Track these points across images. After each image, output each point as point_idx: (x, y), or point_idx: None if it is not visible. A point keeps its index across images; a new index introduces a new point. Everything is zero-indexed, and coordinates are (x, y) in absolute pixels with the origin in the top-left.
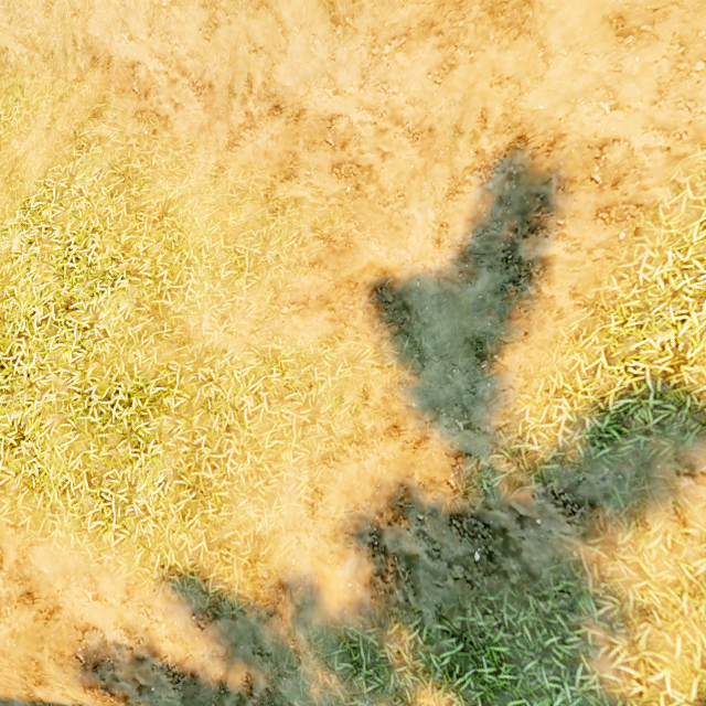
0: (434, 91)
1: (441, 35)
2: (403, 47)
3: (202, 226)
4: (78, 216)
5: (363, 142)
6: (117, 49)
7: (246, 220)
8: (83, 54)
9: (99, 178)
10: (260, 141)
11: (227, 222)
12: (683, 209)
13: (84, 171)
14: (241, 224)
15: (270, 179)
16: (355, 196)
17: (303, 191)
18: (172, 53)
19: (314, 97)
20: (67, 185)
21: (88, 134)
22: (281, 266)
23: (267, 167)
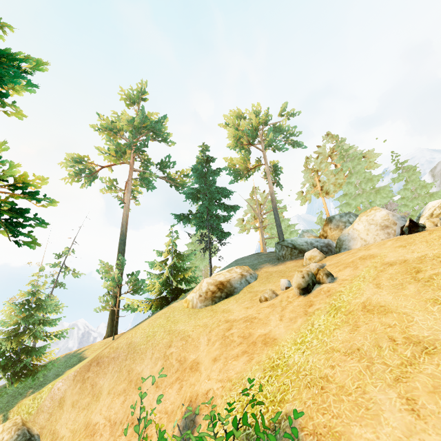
0: (177, 397)
1: (180, 379)
2: (171, 387)
3: None
4: None
5: (153, 425)
6: (94, 419)
7: None
8: (85, 426)
9: None
10: (121, 440)
11: None
12: (223, 403)
13: None
14: None
15: None
16: None
17: None
18: (110, 414)
19: (145, 414)
20: None
21: None
22: None
23: None
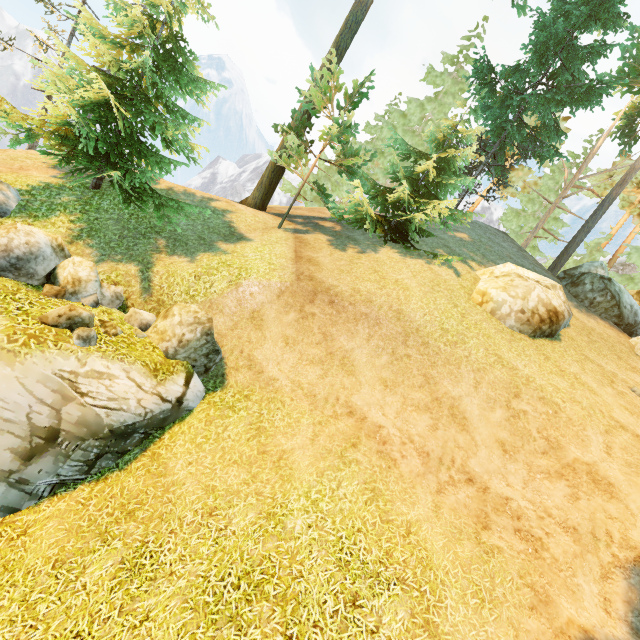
0: (569, 506)
1: (568, 481)
2: (547, 478)
3: (440, 550)
4: (344, 513)
5: (531, 520)
6: (372, 415)
7: (470, 554)
8: (342, 406)
9: (357, 488)
10: (460, 496)
11: (457, 552)
12: None
13: (347, 480)
14: (467, 557)
15: (473, 525)
16: (536, 557)
17: (499, 541)
18: (407, 430)
19: (494, 482)
20: (336, 487)
21: (350, 455)
22: (510, 604)
23: (467, 514)
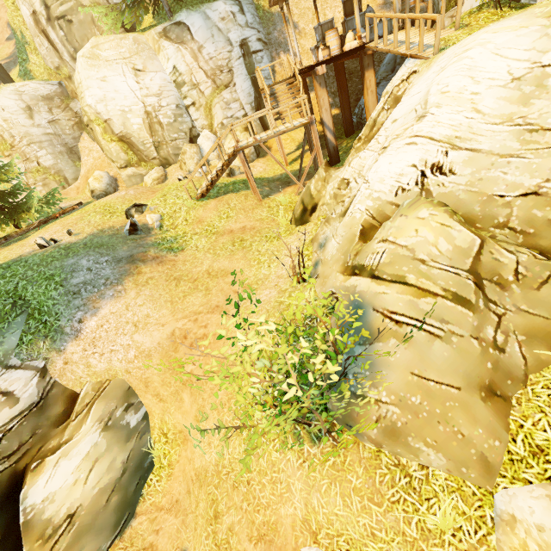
0: None
1: None
2: None
3: None
4: None
5: None
6: None
7: None
8: None
9: None
10: None
11: None
12: None
13: None
14: None
15: None
16: None
17: None
18: None
19: None
20: None
21: None
22: None
23: None
